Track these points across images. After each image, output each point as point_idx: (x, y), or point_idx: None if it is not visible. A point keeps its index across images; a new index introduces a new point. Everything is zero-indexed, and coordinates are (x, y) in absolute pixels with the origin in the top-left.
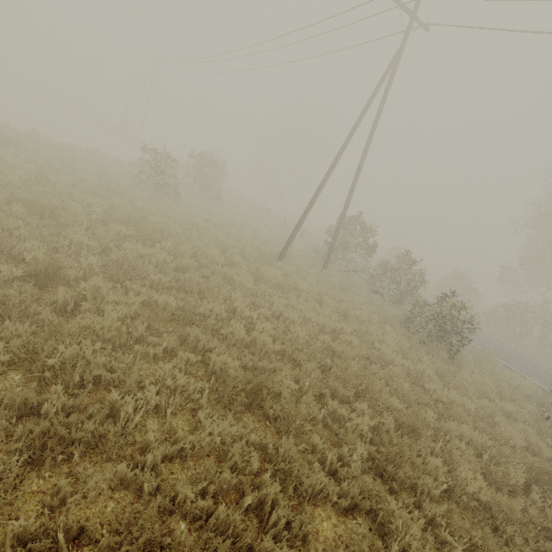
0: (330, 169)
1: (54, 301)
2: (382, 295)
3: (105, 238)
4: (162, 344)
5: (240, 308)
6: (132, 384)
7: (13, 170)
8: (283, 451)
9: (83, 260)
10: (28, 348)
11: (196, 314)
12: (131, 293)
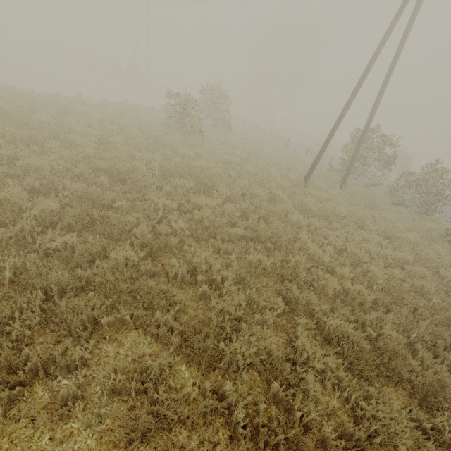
0: (359, 84)
1: (172, 275)
2: (407, 207)
3: (176, 195)
4: (271, 307)
5: (317, 254)
6: (286, 372)
7: (85, 140)
8: (440, 429)
9: (175, 226)
10: (193, 347)
11: (284, 267)
12: (221, 252)
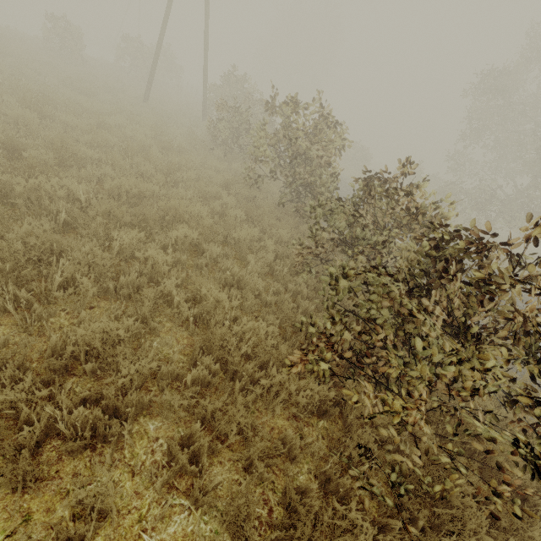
0: (167, 4)
1: None
2: None
3: None
4: None
5: None
6: None
7: None
8: None
9: None
10: None
11: None
12: None
